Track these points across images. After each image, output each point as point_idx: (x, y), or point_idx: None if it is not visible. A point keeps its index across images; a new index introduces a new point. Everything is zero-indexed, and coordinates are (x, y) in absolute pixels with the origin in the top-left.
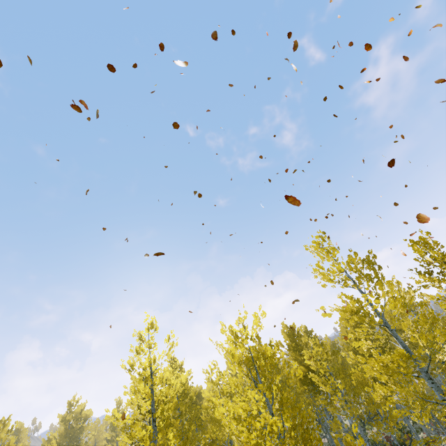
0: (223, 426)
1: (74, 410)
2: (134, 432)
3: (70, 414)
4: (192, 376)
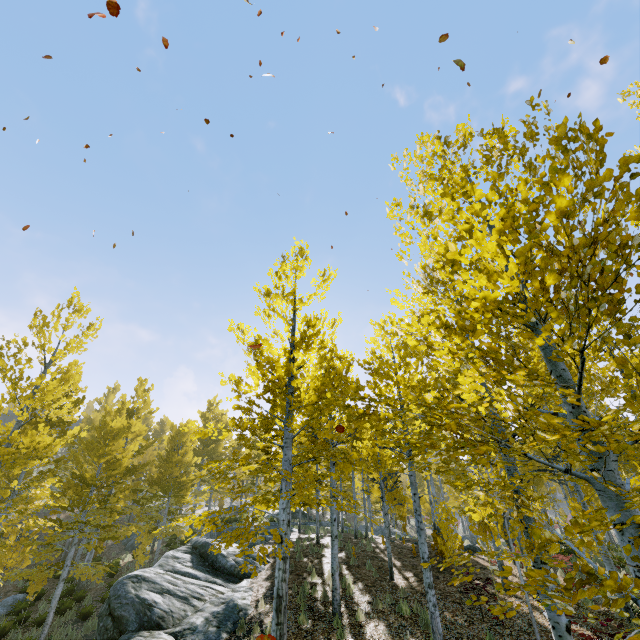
0: (393, 379)
1: (214, 410)
2: (262, 346)
3: (210, 413)
4: (353, 358)
